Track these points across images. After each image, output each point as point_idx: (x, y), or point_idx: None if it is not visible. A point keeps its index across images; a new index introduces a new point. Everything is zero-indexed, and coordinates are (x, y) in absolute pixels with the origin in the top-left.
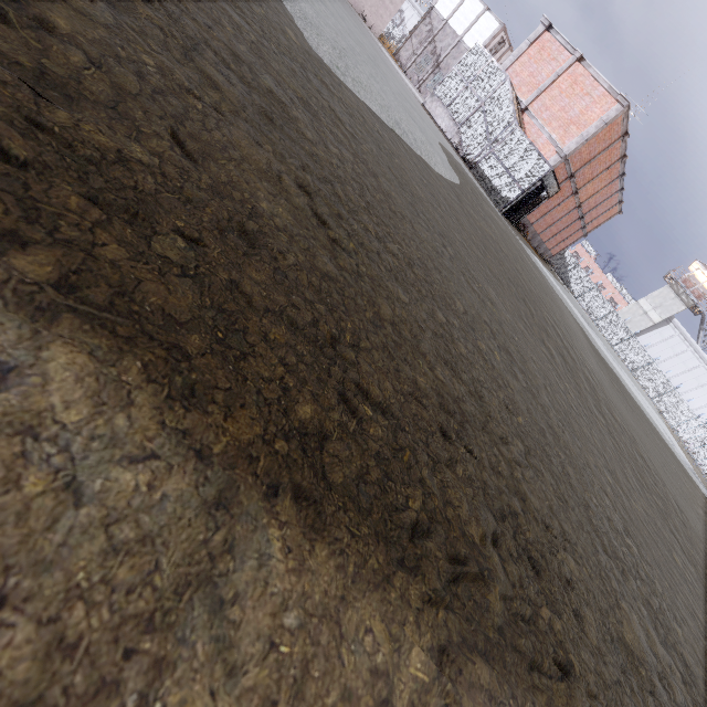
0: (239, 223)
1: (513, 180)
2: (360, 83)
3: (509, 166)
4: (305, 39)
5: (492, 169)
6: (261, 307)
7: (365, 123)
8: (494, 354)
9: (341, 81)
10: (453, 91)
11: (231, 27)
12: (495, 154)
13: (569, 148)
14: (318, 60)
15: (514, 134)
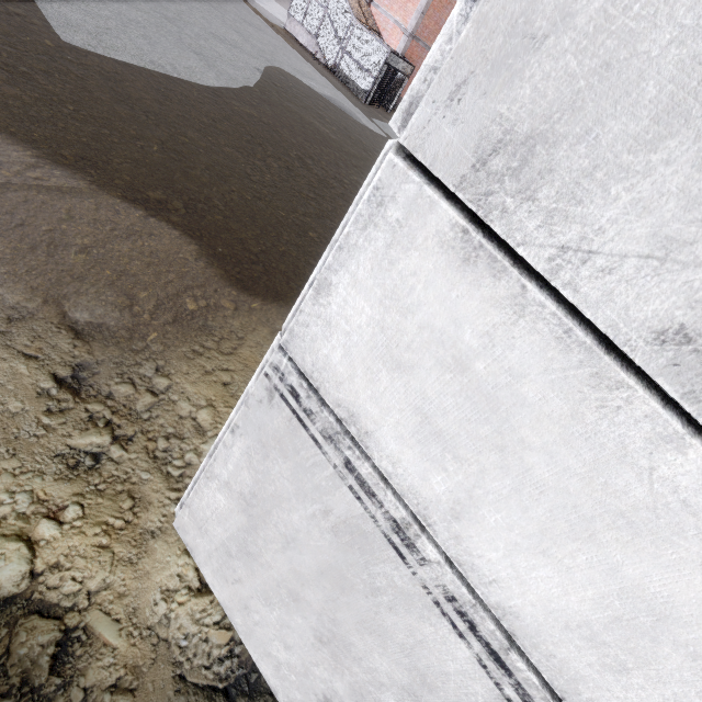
0: (1, 105)
1: (366, 72)
2: (113, 48)
3: (360, 60)
4: (63, 38)
5: (349, 68)
6: (5, 117)
7: (102, 70)
8: (153, 147)
9: (92, 52)
10: (302, 7)
11: (7, 53)
12: (347, 53)
13: (411, 26)
14: (70, 47)
15: (355, 30)
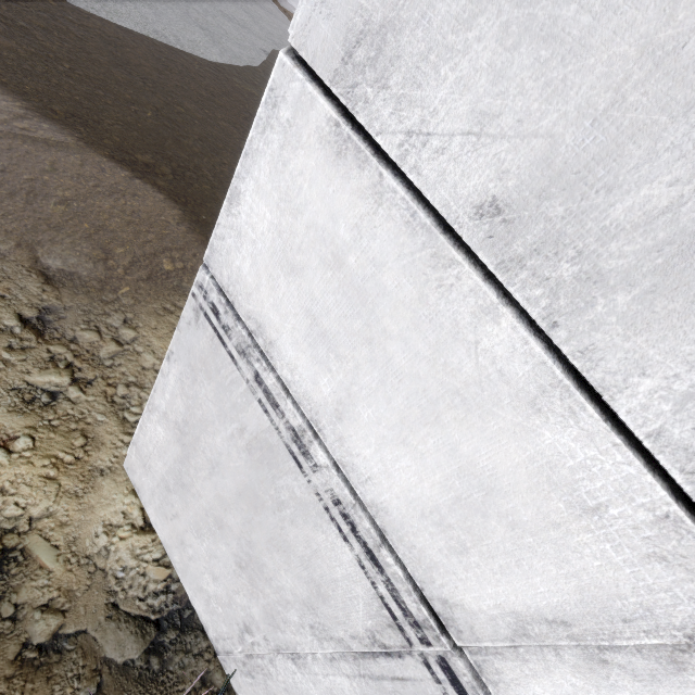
0: None
1: None
2: (116, 13)
3: None
4: None
5: None
6: None
7: (103, 33)
8: (147, 113)
9: (95, 15)
10: None
11: (7, 7)
12: None
13: None
14: (73, 8)
15: None
